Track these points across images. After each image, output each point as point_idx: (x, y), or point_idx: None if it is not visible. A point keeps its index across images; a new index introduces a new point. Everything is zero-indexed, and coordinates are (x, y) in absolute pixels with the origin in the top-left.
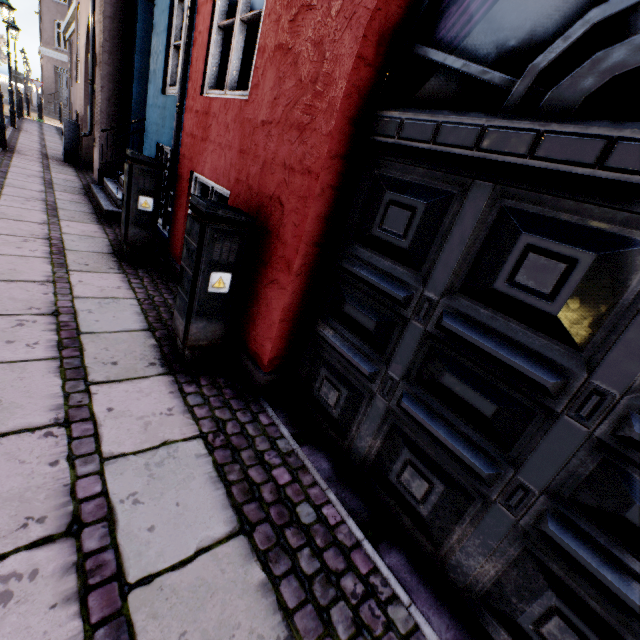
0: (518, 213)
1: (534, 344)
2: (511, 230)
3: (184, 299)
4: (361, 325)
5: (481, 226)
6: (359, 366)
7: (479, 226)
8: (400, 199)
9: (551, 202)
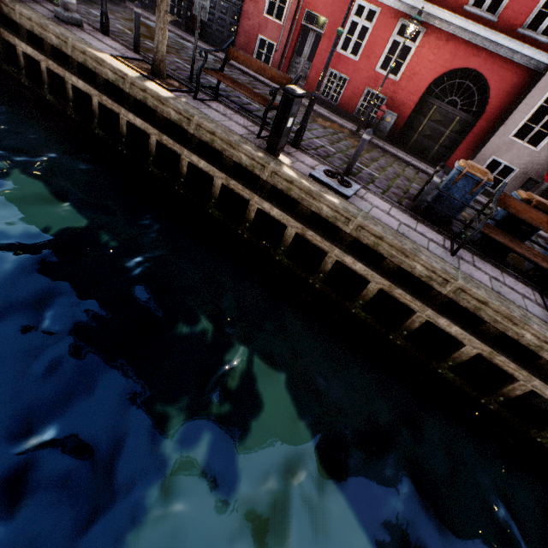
0: (222, 3)
1: (225, 17)
2: (222, 5)
3: (184, 17)
4: (210, 21)
5: (220, 5)
6: (211, 27)
7: (220, 4)
8: (212, 0)
9: (224, 2)
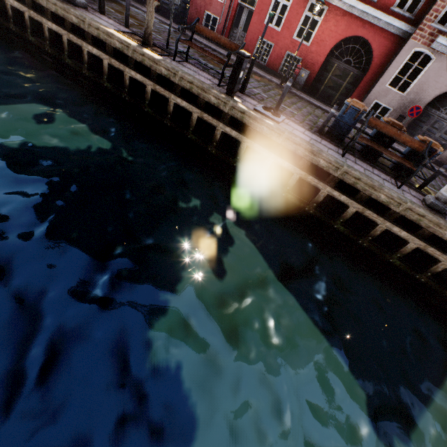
0: None
1: None
2: None
3: None
4: None
5: None
6: (167, 4)
7: None
8: None
9: None
